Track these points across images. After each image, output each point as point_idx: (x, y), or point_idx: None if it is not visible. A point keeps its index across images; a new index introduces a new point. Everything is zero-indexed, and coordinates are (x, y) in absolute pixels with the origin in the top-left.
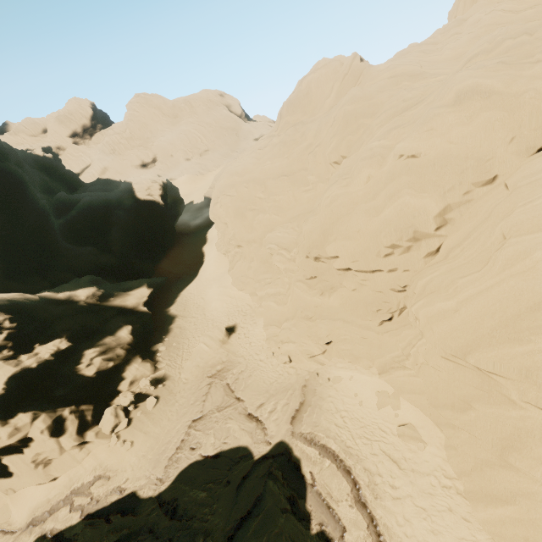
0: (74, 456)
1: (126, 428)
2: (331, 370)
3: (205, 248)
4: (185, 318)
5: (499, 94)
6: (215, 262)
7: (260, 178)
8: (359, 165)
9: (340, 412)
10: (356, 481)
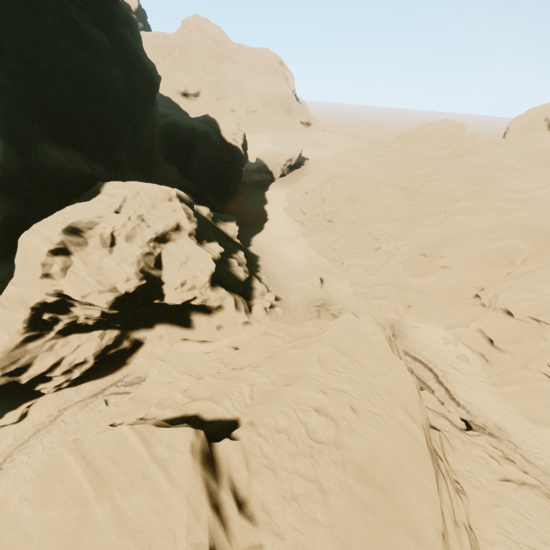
0: (237, 329)
1: (269, 322)
2: (410, 322)
3: (267, 208)
4: (267, 260)
5: None
6: (286, 224)
7: (375, 180)
8: (487, 211)
9: (420, 343)
10: (436, 374)
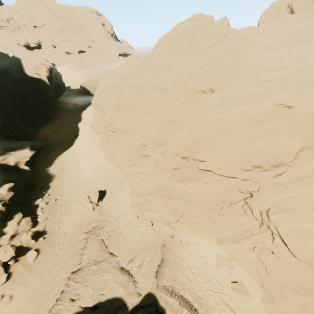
0: None
1: (5, 283)
2: (182, 235)
3: (80, 125)
4: (62, 177)
5: None
6: (89, 137)
7: (140, 86)
8: (239, 101)
9: (191, 268)
10: None
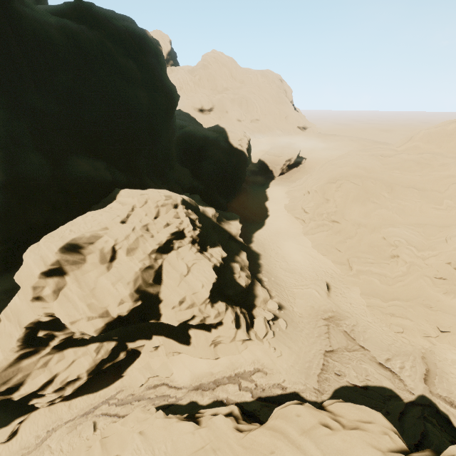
0: (237, 347)
1: (272, 338)
2: (447, 353)
3: (268, 204)
4: (268, 258)
5: None
6: (286, 221)
7: (388, 181)
8: None
9: None
10: None
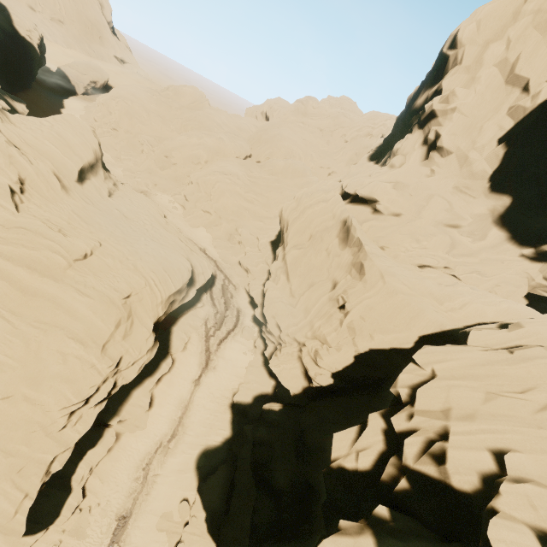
0: None
1: None
2: (154, 192)
3: (64, 111)
4: None
5: (225, 143)
6: None
7: (148, 108)
8: (194, 136)
9: (155, 201)
10: None
